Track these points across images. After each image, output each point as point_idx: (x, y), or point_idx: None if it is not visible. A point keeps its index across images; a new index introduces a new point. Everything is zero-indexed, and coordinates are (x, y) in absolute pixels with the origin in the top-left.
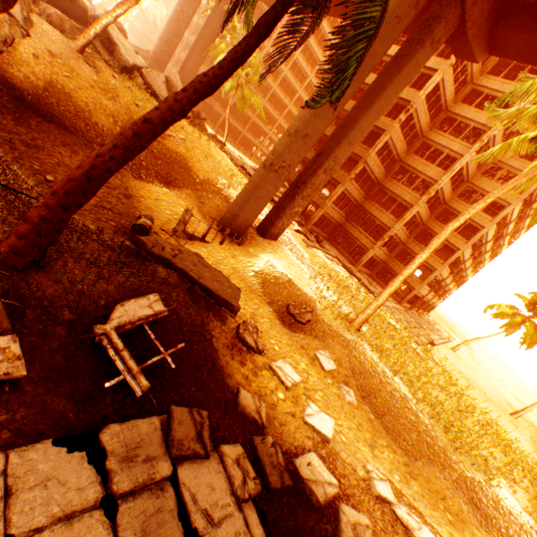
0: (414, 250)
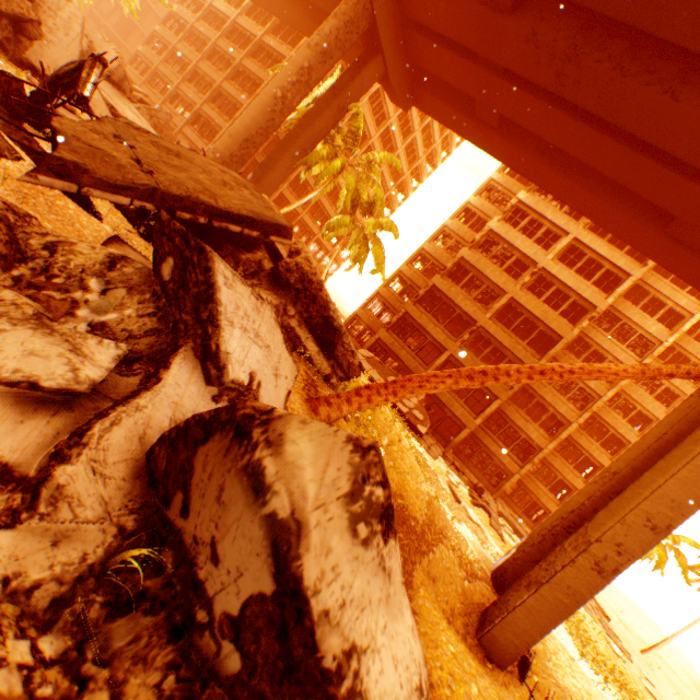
0: (548, 459)
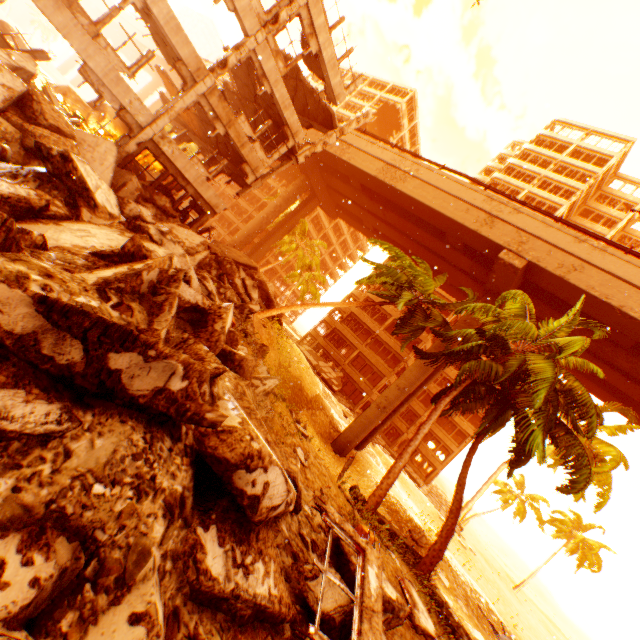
0: (434, 431)
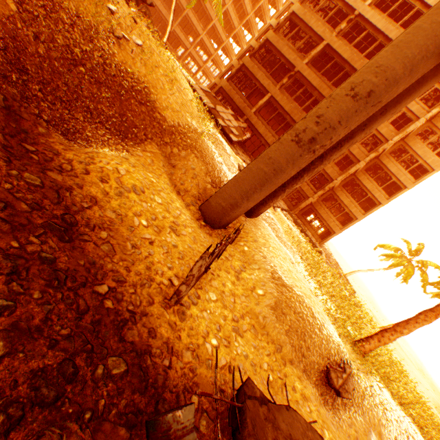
0: (340, 198)
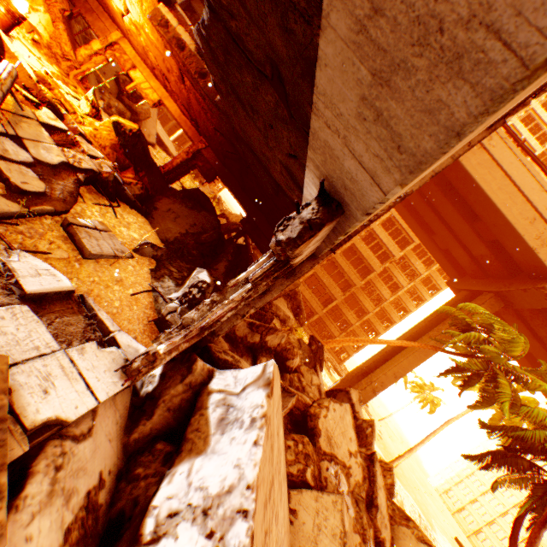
0: (354, 328)
